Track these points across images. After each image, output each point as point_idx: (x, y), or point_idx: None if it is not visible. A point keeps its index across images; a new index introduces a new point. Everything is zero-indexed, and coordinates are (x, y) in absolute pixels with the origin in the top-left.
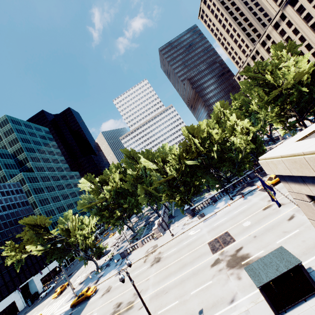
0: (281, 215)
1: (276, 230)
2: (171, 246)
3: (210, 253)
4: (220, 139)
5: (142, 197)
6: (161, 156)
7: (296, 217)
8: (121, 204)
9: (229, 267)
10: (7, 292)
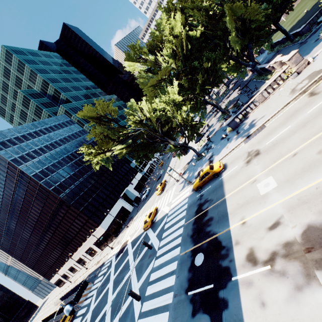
0: None
1: None
2: None
3: None
4: None
5: (233, 35)
6: None
7: None
8: (196, 69)
9: None
10: (113, 201)
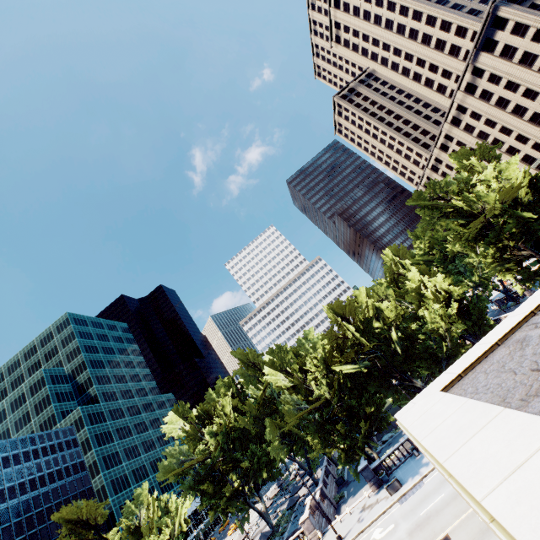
0: None
1: None
2: None
3: None
4: (398, 318)
5: (277, 443)
6: (298, 360)
7: None
8: (239, 460)
9: None
10: None
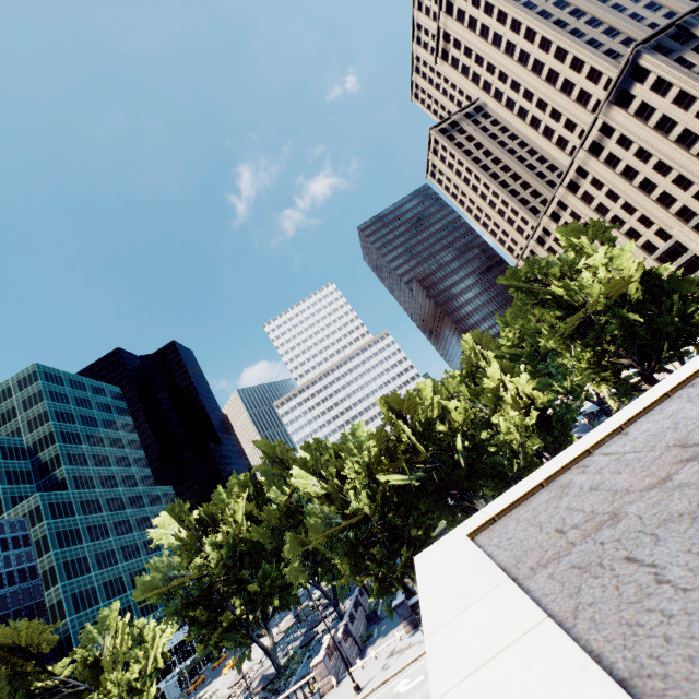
0: None
1: None
2: None
3: None
4: (467, 422)
5: (297, 563)
6: (337, 462)
7: None
8: (246, 581)
9: None
10: None
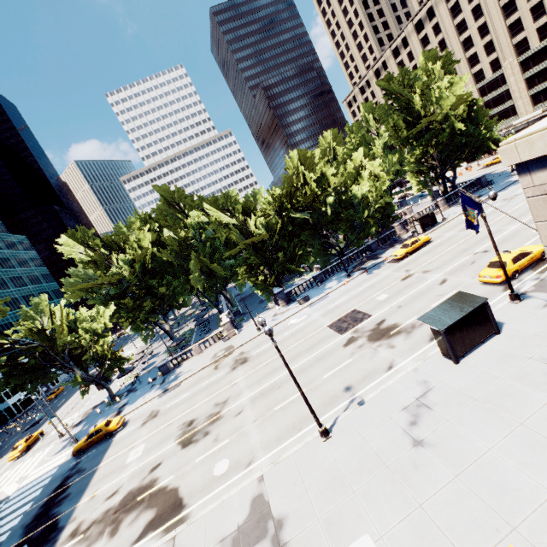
0: (429, 282)
1: (427, 295)
2: (262, 342)
3: (337, 334)
4: (341, 184)
5: (197, 276)
6: (242, 203)
7: (449, 280)
8: (154, 288)
9: (373, 341)
10: None
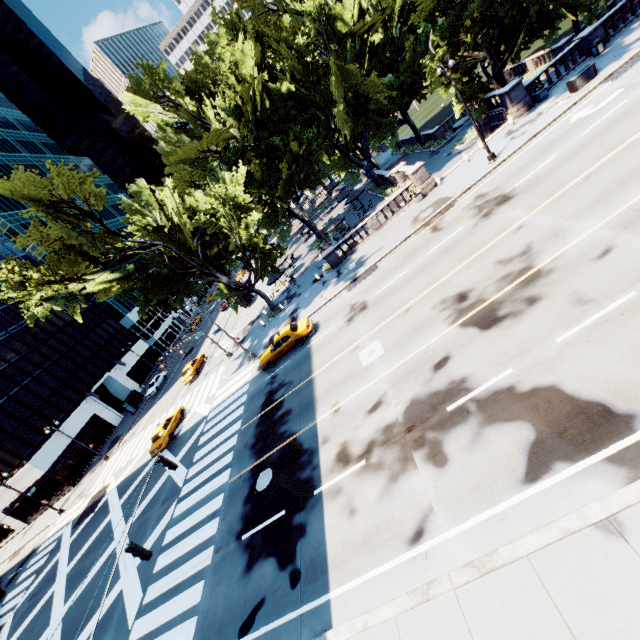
0: None
1: None
2: (521, 167)
3: None
4: None
5: (341, 111)
6: None
7: None
8: (278, 150)
9: None
10: (70, 404)
